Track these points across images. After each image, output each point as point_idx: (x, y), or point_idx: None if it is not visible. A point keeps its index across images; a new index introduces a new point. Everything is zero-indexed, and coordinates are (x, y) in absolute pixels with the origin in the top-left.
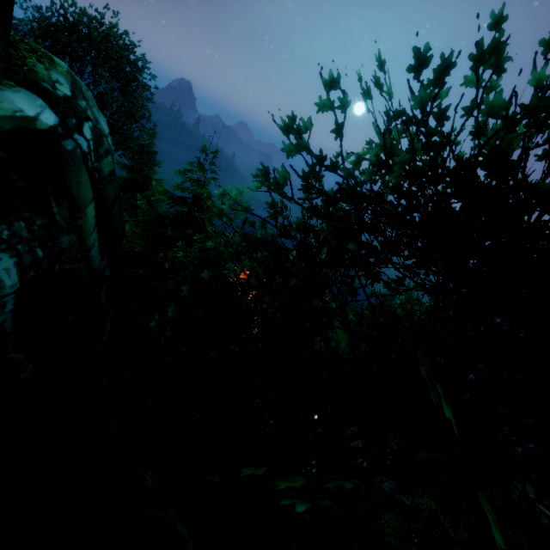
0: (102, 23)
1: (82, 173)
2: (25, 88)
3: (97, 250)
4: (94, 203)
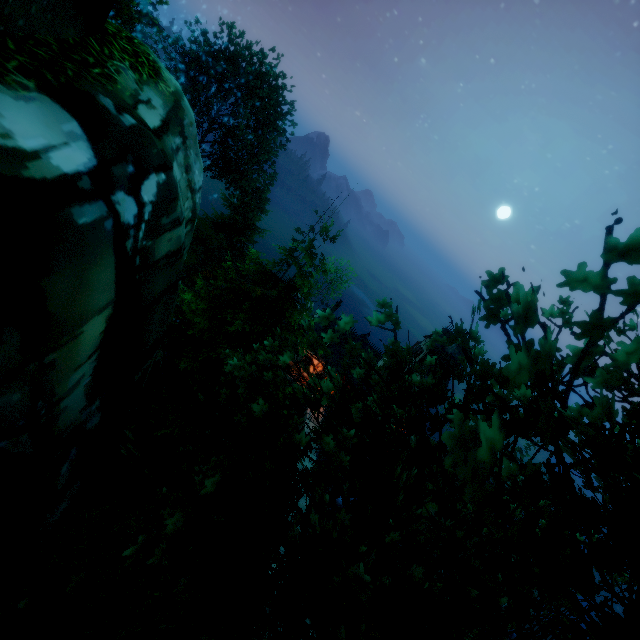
0: (262, 61)
1: (101, 262)
2: (53, 96)
3: (83, 391)
4: (112, 308)
